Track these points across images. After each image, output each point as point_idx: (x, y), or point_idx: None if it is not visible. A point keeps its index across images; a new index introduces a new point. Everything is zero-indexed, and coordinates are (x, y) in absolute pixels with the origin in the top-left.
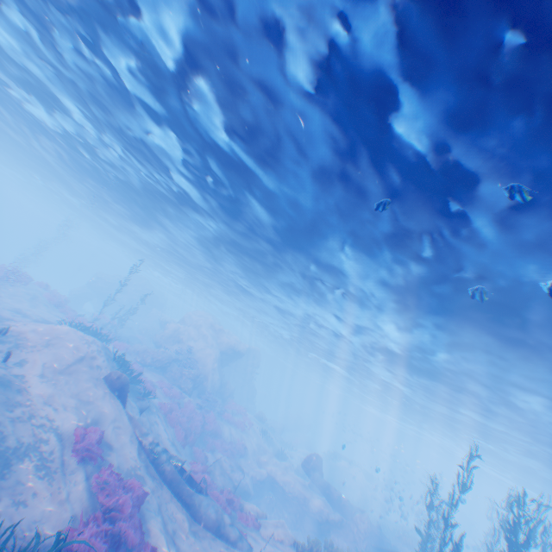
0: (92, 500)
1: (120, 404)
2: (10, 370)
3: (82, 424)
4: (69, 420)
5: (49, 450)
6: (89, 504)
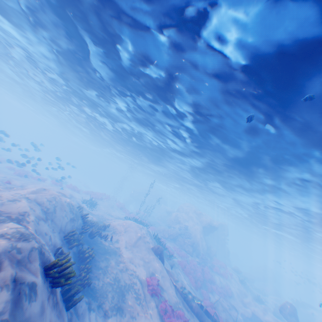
0: (161, 320)
1: (161, 262)
2: (114, 245)
3: (147, 274)
4: (142, 272)
5: (137, 288)
6: None
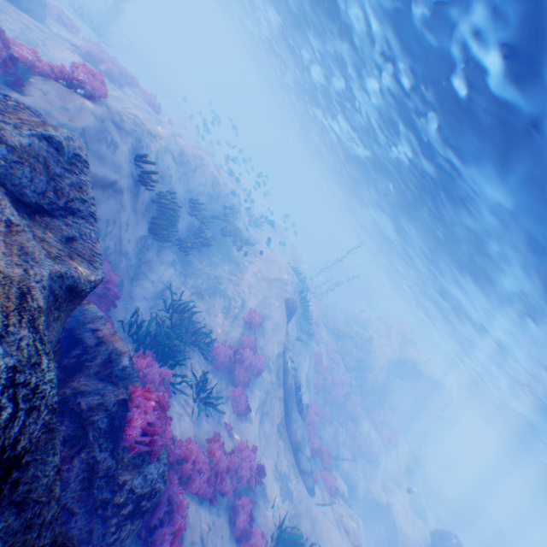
0: (236, 344)
1: (284, 319)
2: (243, 262)
3: (256, 309)
4: (251, 301)
5: (233, 305)
6: (233, 344)
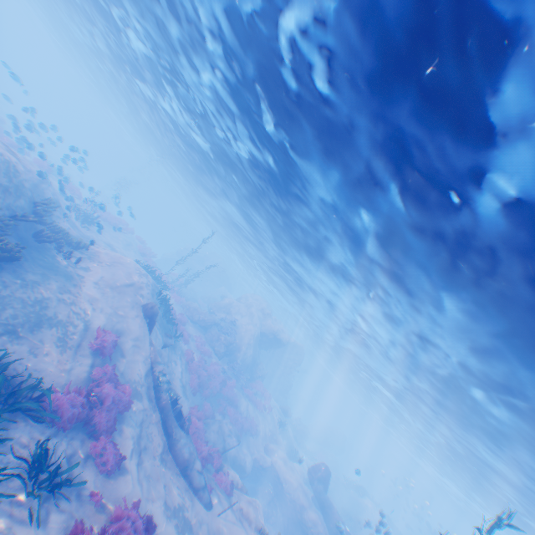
0: (86, 382)
1: (146, 329)
2: (77, 272)
3: (107, 328)
4: (99, 320)
5: (73, 332)
6: (82, 383)
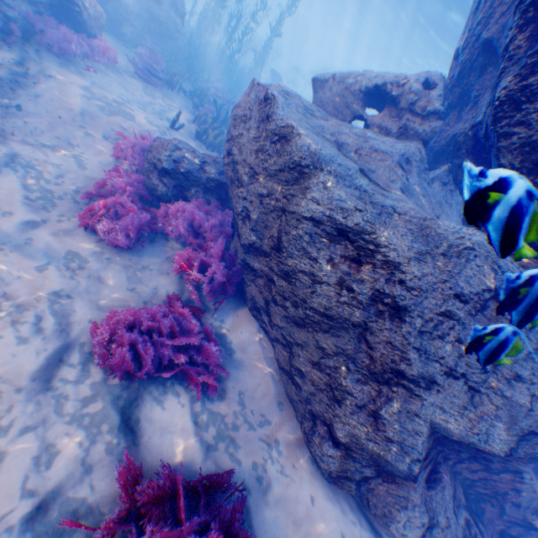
0: None
1: None
2: None
3: None
4: None
5: None
6: None
